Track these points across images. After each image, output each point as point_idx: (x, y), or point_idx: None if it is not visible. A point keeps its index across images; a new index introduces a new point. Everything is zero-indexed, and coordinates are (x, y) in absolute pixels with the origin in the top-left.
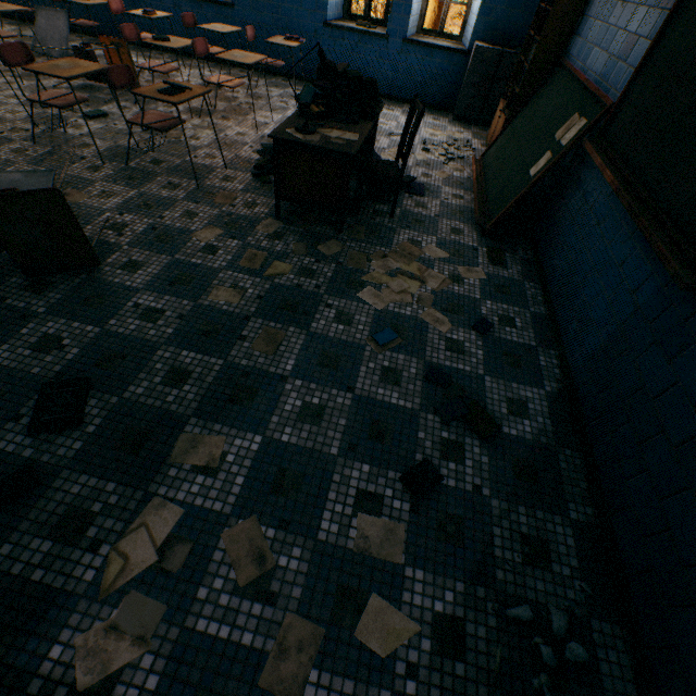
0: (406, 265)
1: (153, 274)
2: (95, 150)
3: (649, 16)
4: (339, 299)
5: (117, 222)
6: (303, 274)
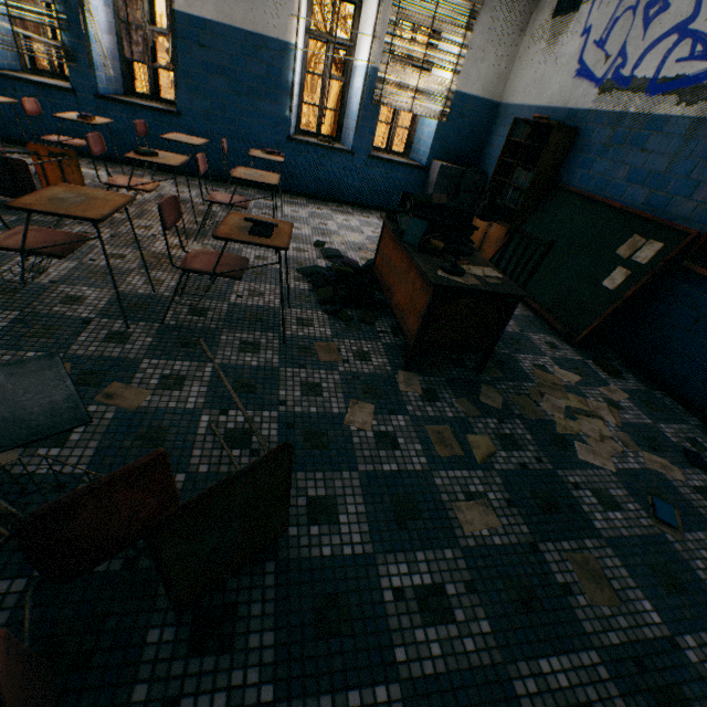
0: (567, 400)
1: (361, 514)
2: (93, 305)
3: (706, 167)
4: (572, 470)
5: (229, 428)
6: (508, 445)
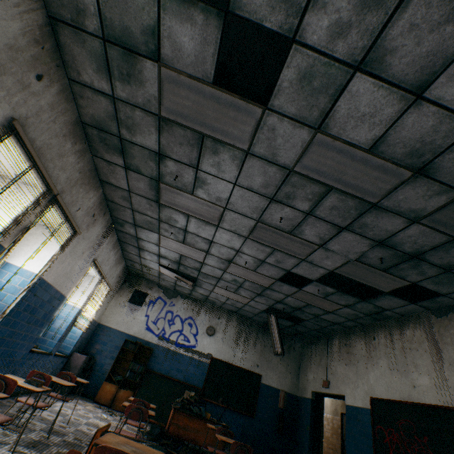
0: None
1: None
2: None
3: (197, 370)
4: None
5: None
6: None
